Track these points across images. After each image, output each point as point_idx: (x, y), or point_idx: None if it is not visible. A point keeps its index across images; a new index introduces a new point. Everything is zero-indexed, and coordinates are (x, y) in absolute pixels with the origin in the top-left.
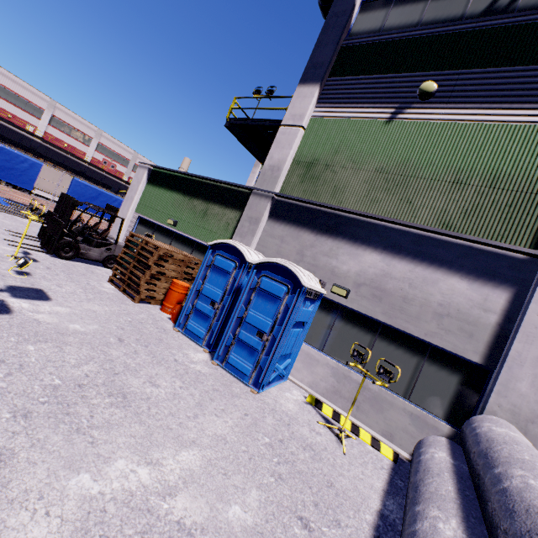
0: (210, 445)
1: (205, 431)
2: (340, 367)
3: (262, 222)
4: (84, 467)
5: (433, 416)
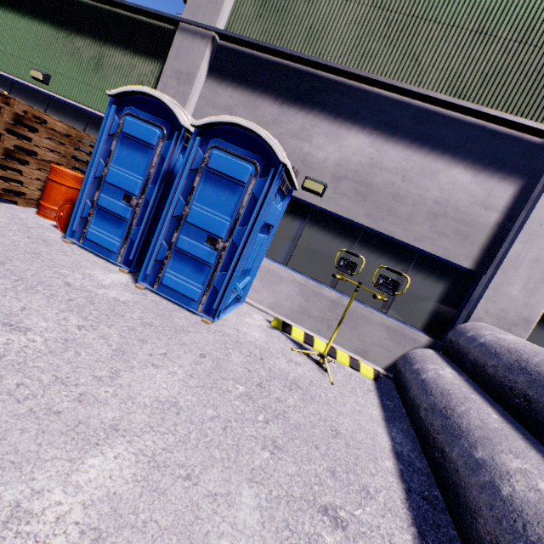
0: (150, 426)
1: (137, 400)
2: (310, 284)
3: (198, 80)
4: None
5: (412, 328)
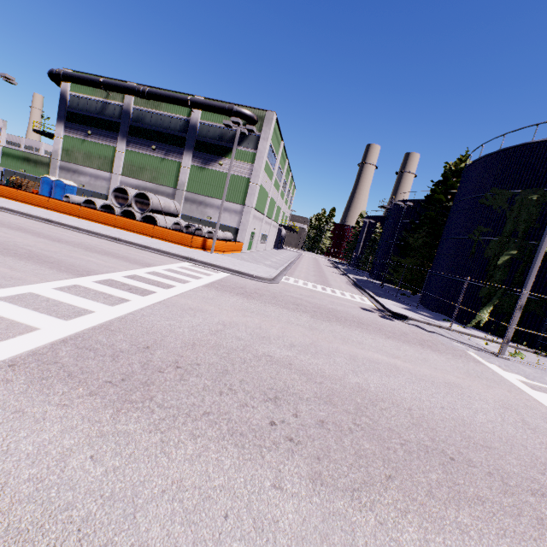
0: None
1: None
2: None
3: (58, 169)
4: None
5: None
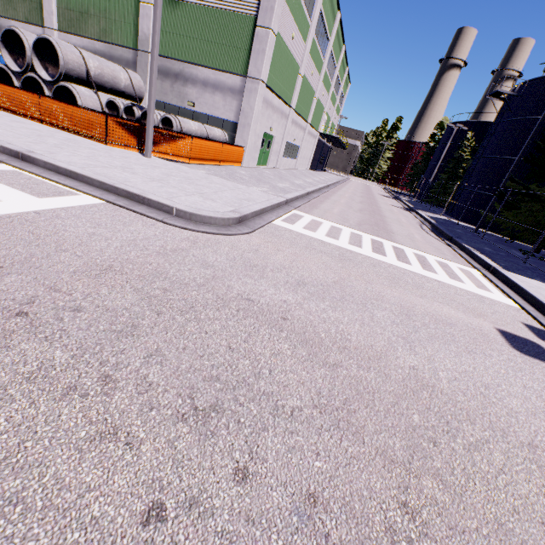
0: None
1: None
2: None
3: None
4: None
5: None
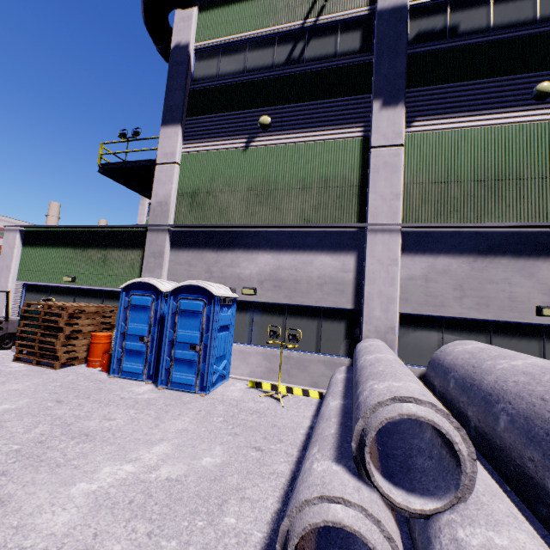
0: (176, 437)
1: (169, 431)
2: (268, 350)
3: (166, 254)
4: (78, 481)
5: (337, 357)
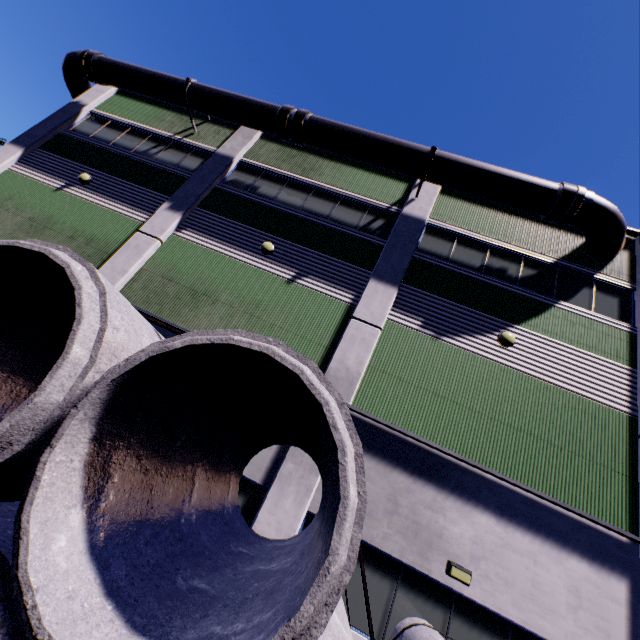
0: None
1: None
2: None
3: None
4: None
5: None
